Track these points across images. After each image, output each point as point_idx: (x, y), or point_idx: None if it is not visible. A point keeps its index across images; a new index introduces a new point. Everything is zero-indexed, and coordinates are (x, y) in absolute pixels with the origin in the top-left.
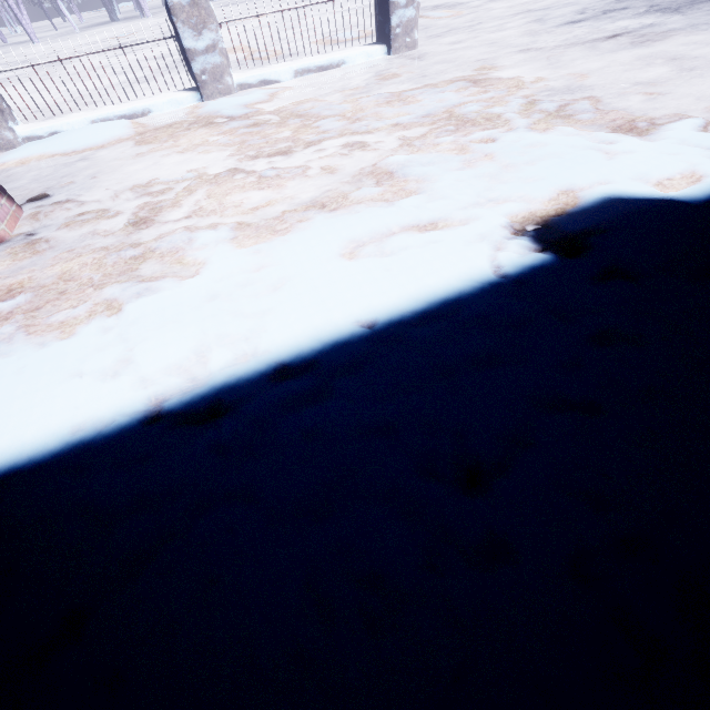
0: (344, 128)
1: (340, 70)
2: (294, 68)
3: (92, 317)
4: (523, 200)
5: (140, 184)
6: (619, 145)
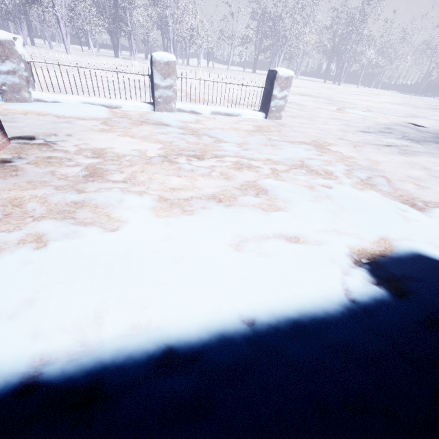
0: (238, 152)
1: (237, 118)
2: (212, 110)
3: (20, 246)
4: (356, 236)
5: (99, 149)
6: (411, 215)
